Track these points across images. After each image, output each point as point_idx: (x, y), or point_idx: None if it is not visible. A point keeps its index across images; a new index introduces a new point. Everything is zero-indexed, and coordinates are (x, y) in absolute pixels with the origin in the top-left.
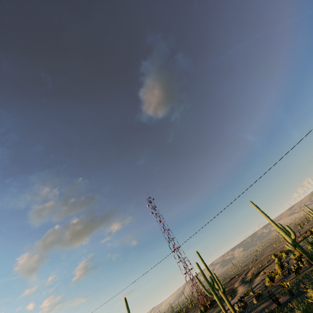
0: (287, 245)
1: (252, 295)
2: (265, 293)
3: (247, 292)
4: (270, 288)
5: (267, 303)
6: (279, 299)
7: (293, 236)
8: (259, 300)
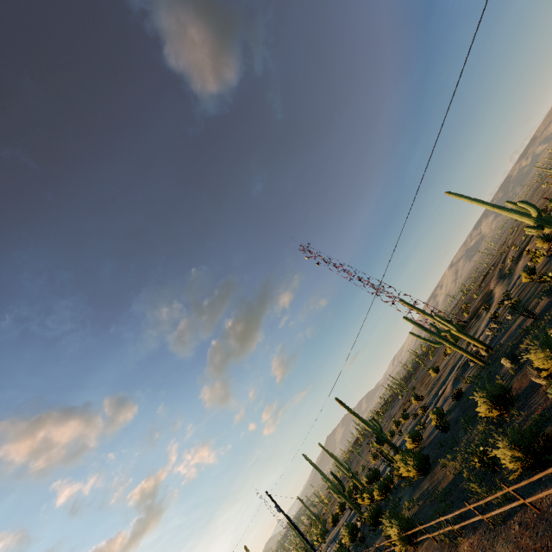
0: (528, 231)
1: (509, 303)
2: (523, 296)
3: (505, 296)
4: (530, 286)
5: (523, 316)
6: (537, 306)
7: (533, 213)
8: (515, 311)
